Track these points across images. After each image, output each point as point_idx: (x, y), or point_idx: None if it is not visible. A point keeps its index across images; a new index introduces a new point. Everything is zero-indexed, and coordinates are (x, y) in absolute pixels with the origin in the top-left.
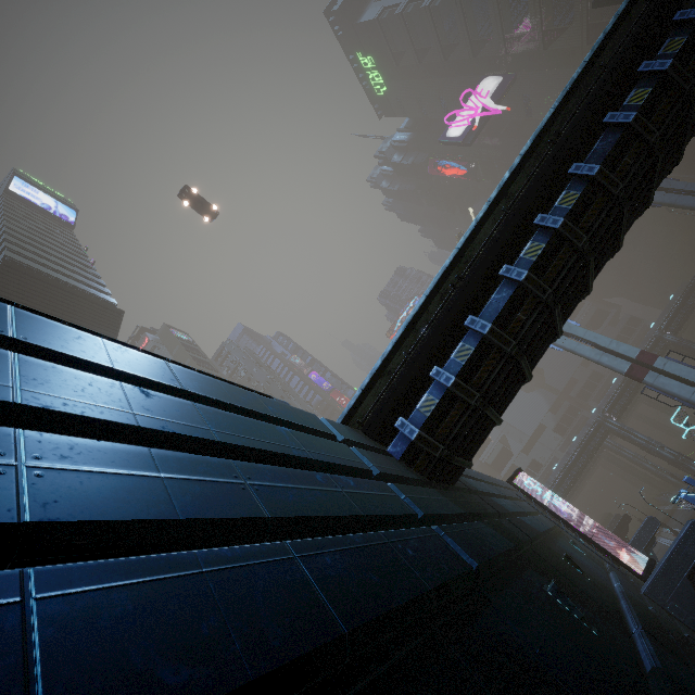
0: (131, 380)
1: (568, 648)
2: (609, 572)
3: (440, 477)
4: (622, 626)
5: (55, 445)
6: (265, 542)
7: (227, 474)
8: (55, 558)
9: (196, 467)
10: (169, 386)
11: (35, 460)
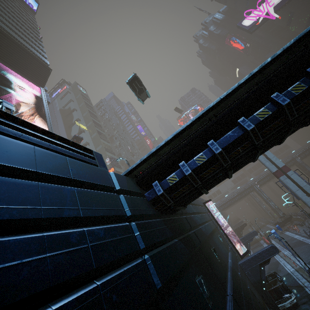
0: None
1: None
2: (229, 252)
3: (167, 212)
4: (224, 292)
5: None
6: None
7: None
8: None
9: None
10: None
11: None
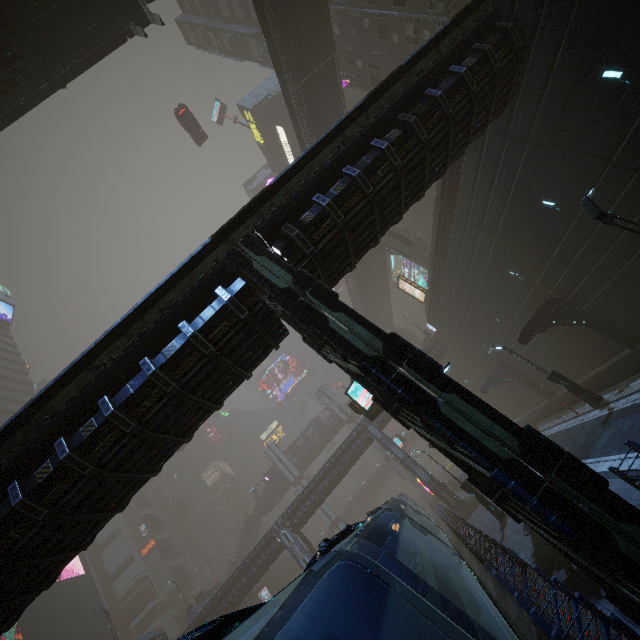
0: None
1: None
2: None
3: None
4: None
5: None
6: None
7: None
8: None
9: None
10: None
11: None
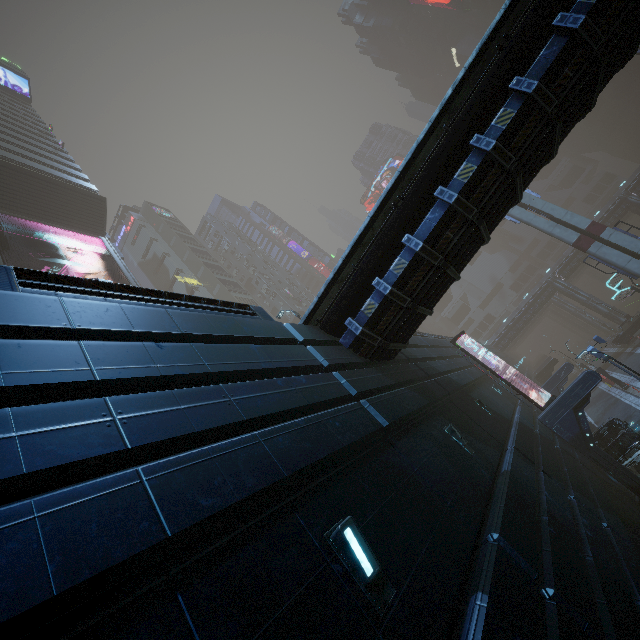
0: (148, 336)
1: (441, 466)
2: (517, 406)
3: (380, 357)
4: (501, 446)
5: (126, 403)
6: (245, 432)
7: (219, 396)
8: (145, 459)
9: (200, 396)
10: (173, 333)
11: (120, 415)
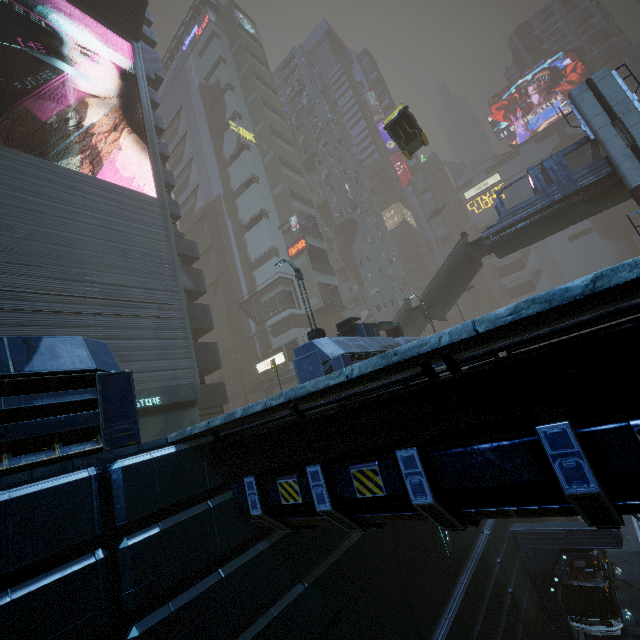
0: None
1: None
2: None
3: None
4: None
5: None
6: None
7: None
8: None
9: None
10: None
11: None
